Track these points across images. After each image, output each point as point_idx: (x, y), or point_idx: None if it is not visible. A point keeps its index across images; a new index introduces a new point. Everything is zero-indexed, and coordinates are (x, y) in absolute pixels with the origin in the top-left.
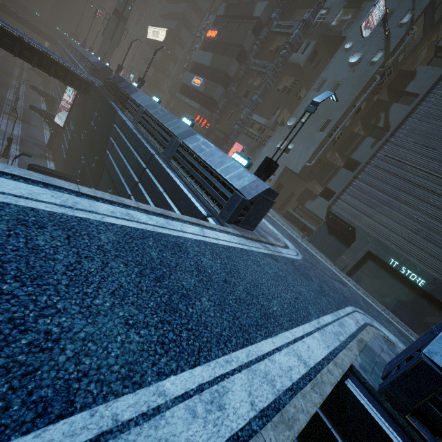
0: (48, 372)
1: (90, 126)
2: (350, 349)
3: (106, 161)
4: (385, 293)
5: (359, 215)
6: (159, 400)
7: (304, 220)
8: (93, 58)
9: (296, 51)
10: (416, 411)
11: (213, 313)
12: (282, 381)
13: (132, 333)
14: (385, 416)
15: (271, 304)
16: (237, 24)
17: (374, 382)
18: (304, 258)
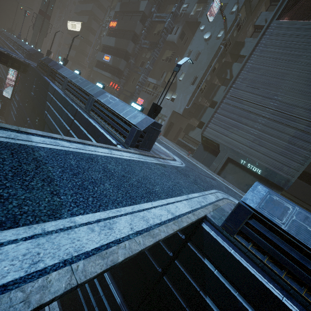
0: (2, 211)
1: (30, 96)
2: (206, 208)
3: (46, 119)
4: (240, 182)
5: (220, 135)
6: (71, 224)
7: (189, 144)
8: (27, 46)
9: (171, 33)
10: (239, 232)
11: (111, 190)
12: (154, 220)
13: (55, 197)
14: (223, 238)
15: (154, 187)
16: (130, 17)
17: (219, 223)
18: (186, 166)
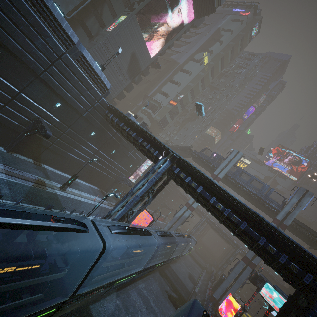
0: None
1: None
2: None
3: None
4: None
5: None
6: None
7: None
8: None
9: None
10: None
11: None
12: None
13: None
14: None
15: None
16: None
17: None
18: None
